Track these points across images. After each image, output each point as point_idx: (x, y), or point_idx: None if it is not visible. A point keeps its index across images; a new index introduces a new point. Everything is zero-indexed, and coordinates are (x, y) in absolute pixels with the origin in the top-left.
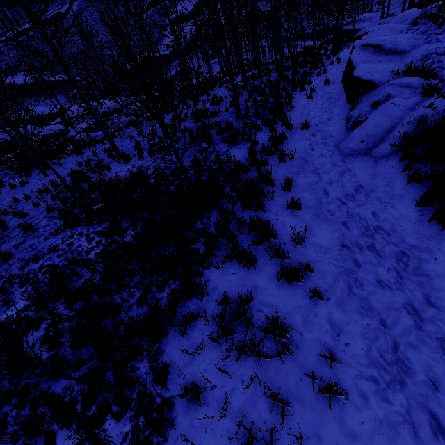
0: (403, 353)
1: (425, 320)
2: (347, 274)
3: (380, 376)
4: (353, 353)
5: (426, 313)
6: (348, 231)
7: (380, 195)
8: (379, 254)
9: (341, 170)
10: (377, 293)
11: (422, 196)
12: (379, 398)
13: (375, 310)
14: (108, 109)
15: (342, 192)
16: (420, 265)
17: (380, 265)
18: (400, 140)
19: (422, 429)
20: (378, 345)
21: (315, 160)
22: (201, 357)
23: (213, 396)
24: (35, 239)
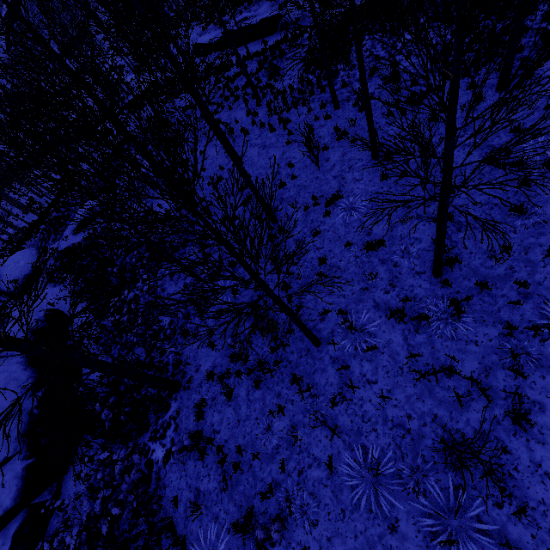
0: None
1: None
2: None
3: None
4: None
5: None
6: None
7: None
8: None
9: None
10: None
11: None
12: None
13: None
14: (28, 268)
15: None
16: None
17: None
18: None
19: None
20: None
21: None
22: None
23: None
24: (356, 75)
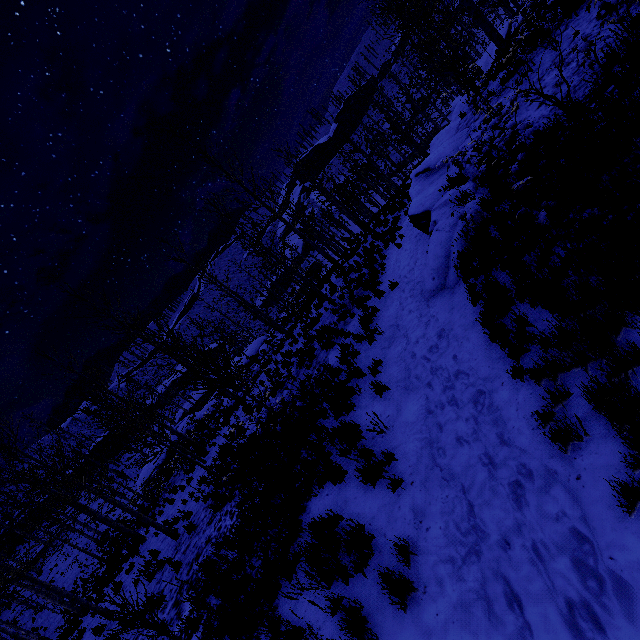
0: (476, 515)
1: (494, 464)
2: (430, 444)
3: (457, 553)
4: (432, 537)
5: (495, 455)
6: (430, 391)
7: (457, 331)
8: (456, 404)
9: (424, 320)
10: (454, 453)
11: (476, 318)
12: (454, 580)
13: (453, 475)
14: (248, 359)
15: (425, 347)
16: (491, 398)
17: (456, 418)
18: (459, 261)
19: (493, 599)
20: (455, 516)
21: (403, 321)
22: (302, 598)
23: (311, 635)
24: (196, 537)
